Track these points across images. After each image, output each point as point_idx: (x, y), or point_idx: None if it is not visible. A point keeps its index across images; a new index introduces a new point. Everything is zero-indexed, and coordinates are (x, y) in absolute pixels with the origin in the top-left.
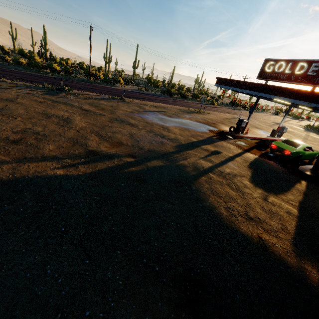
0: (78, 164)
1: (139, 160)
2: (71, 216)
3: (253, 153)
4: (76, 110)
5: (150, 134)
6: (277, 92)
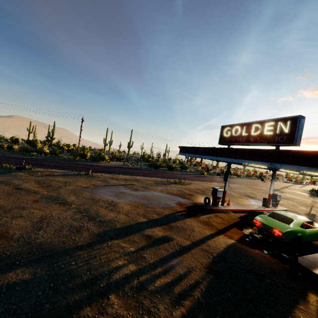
0: None
1: None
2: None
3: (229, 236)
4: (5, 189)
5: (75, 216)
6: (234, 154)
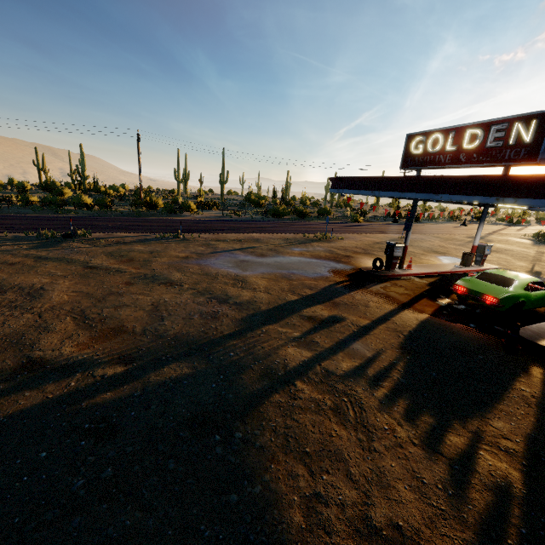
0: None
1: (137, 369)
2: None
3: (419, 310)
4: (73, 269)
5: (198, 299)
6: (434, 187)
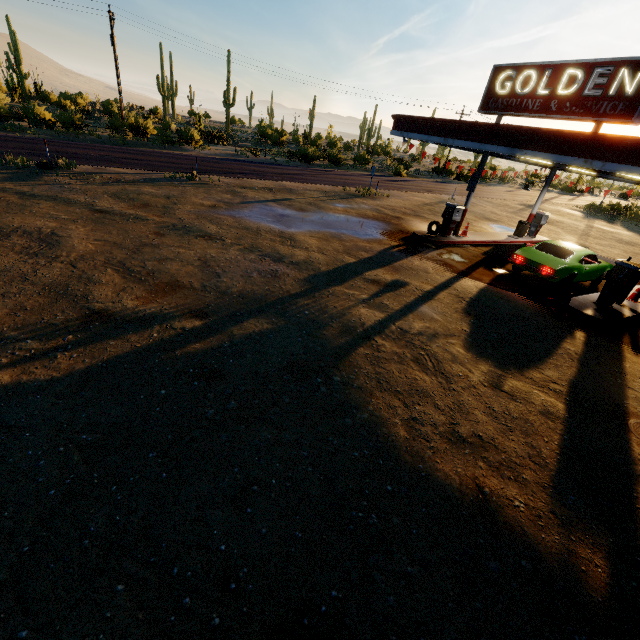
0: (56, 351)
1: (215, 323)
2: (5, 500)
3: (477, 278)
4: (78, 213)
5: (249, 257)
6: (520, 140)
